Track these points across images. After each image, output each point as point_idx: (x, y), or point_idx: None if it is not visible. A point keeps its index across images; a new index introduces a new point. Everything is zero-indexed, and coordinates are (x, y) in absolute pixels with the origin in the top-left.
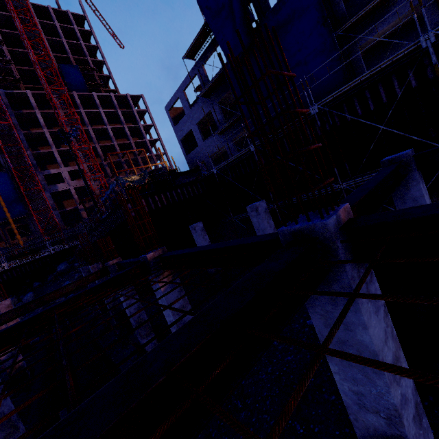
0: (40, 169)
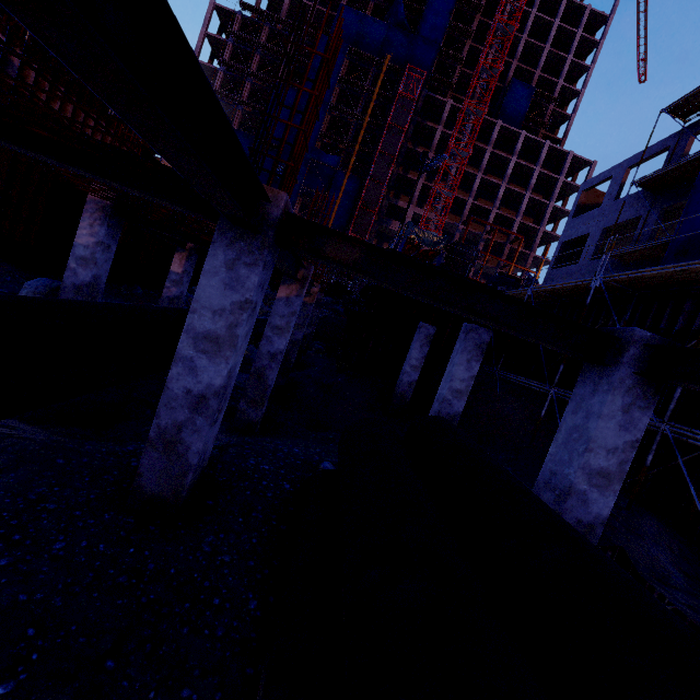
0: (393, 196)
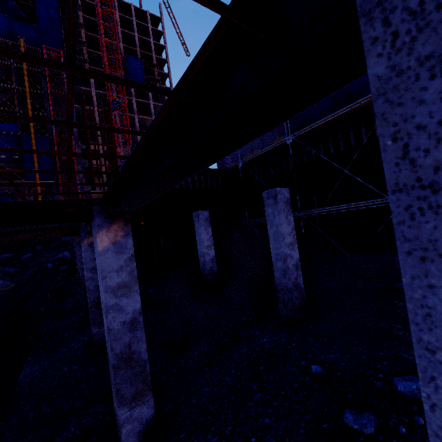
0: (81, 143)
